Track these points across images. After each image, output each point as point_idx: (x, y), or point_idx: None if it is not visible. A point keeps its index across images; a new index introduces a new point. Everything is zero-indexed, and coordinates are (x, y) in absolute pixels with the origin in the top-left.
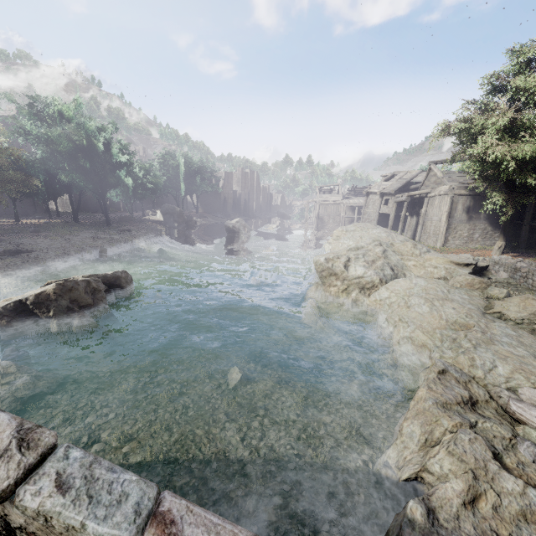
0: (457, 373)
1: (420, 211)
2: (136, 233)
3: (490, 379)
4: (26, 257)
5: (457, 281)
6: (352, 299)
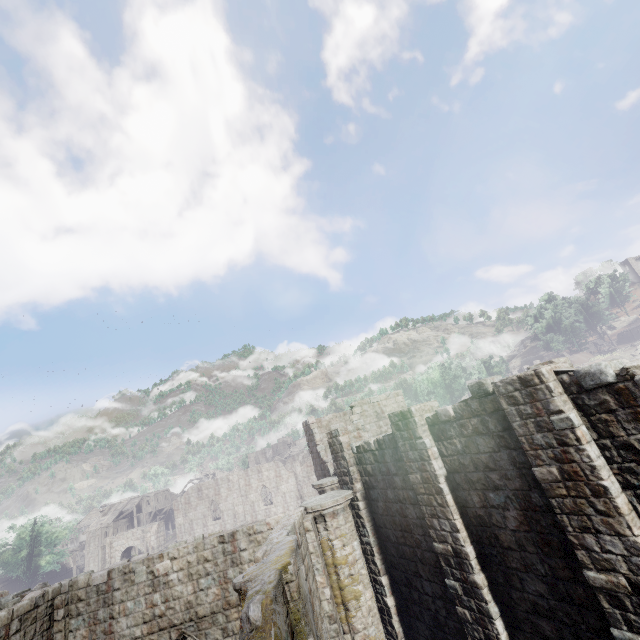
0: None
1: None
2: None
3: None
4: None
5: None
6: None
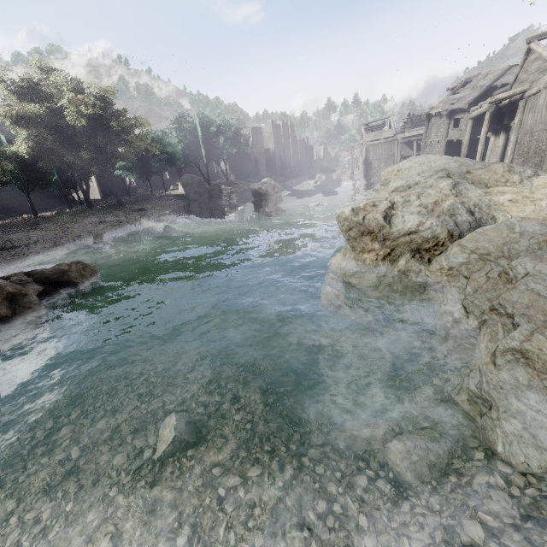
0: None
1: (511, 123)
2: (149, 211)
3: None
4: (6, 255)
5: None
6: (399, 270)
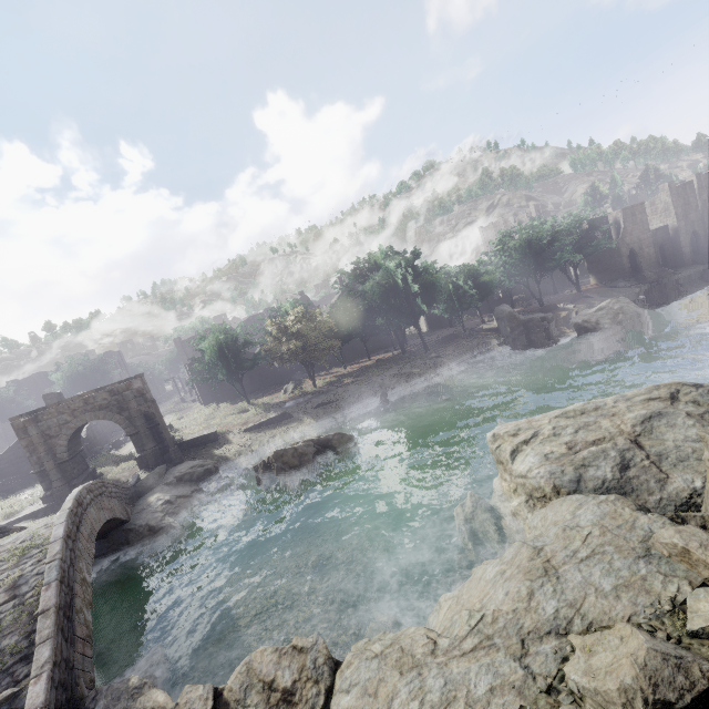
0: (313, 662)
1: None
2: (445, 358)
3: (333, 701)
4: (329, 407)
5: (658, 541)
6: (511, 510)
